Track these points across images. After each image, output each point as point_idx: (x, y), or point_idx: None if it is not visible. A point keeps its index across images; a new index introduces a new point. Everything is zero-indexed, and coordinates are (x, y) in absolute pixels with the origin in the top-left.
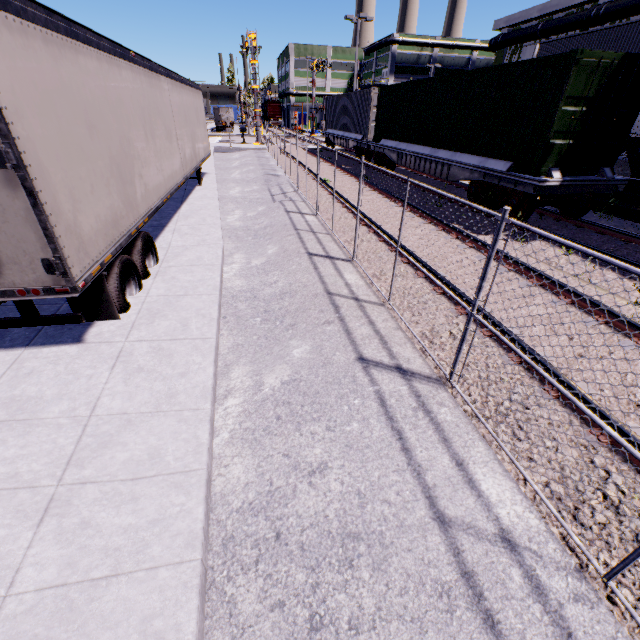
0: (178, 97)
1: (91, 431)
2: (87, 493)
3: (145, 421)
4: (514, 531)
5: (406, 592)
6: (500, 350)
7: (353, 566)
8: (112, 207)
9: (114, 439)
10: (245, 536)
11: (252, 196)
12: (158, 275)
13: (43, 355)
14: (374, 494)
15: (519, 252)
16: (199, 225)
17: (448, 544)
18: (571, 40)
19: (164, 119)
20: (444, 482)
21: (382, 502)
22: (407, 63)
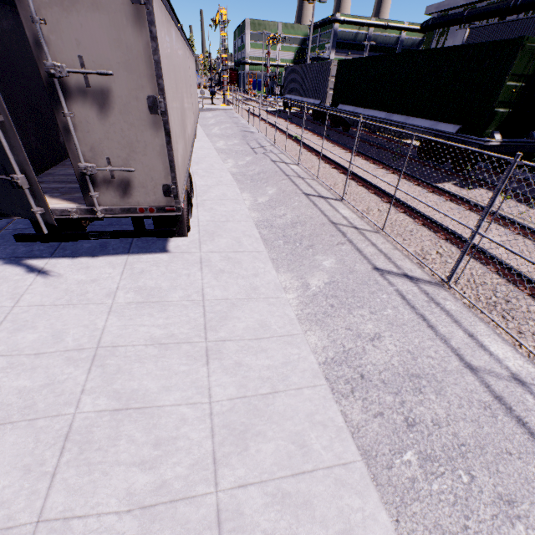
0: (190, 63)
1: (209, 309)
2: (229, 346)
3: (244, 304)
4: (520, 374)
5: (462, 406)
6: (478, 264)
7: (422, 392)
8: (183, 149)
9: (229, 315)
10: (336, 378)
11: (236, 148)
12: (199, 206)
13: (144, 260)
14: (420, 352)
15: (467, 197)
16: (210, 169)
17: (480, 381)
18: (497, 26)
19: (188, 81)
20: (464, 346)
21: (427, 357)
22: (346, 40)
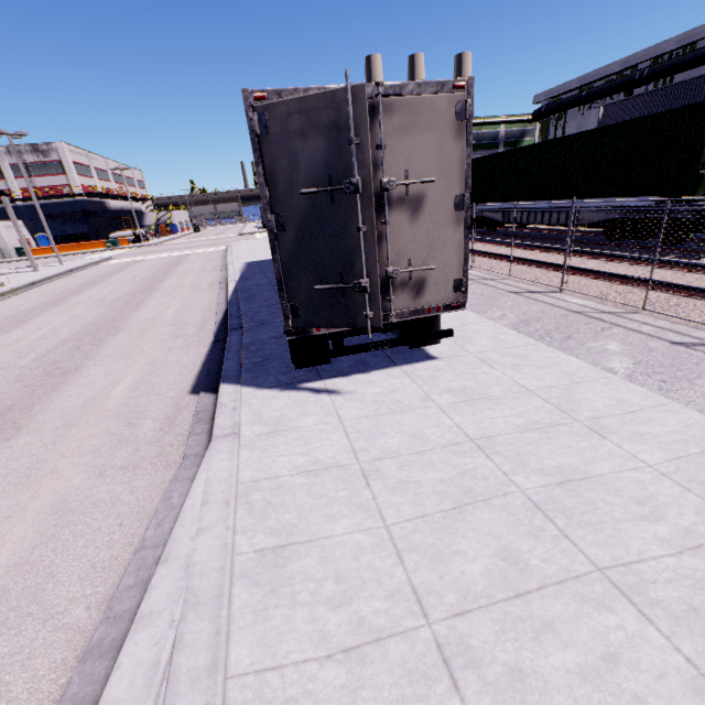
0: None
1: (546, 397)
2: (608, 422)
3: (577, 387)
4: None
5: None
6: None
7: None
8: None
9: (572, 398)
10: None
11: None
12: None
13: (421, 368)
14: None
15: None
16: None
17: None
18: (636, 99)
19: None
20: None
21: None
22: None
